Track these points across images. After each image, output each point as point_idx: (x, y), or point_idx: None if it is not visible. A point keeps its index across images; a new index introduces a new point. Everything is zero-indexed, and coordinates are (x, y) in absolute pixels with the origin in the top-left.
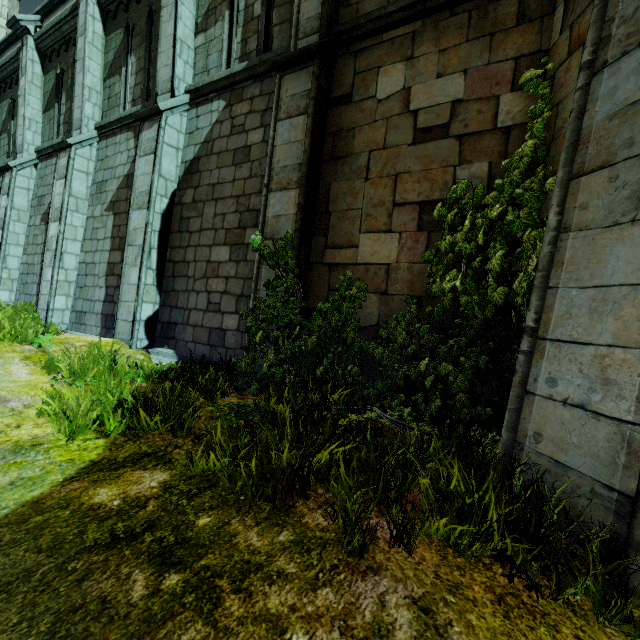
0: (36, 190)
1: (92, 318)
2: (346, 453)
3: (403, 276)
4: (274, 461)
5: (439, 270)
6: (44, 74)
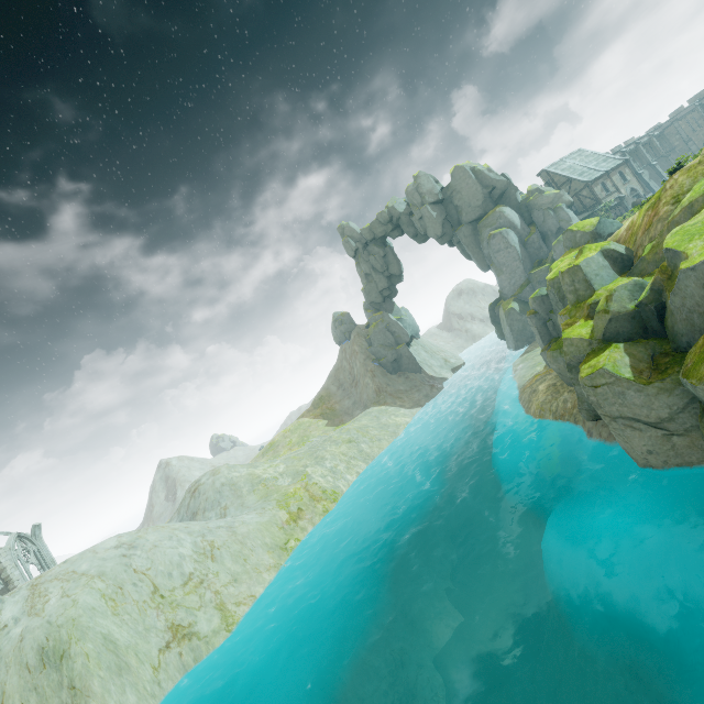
0: None
1: None
2: None
3: None
4: None
5: None
6: None
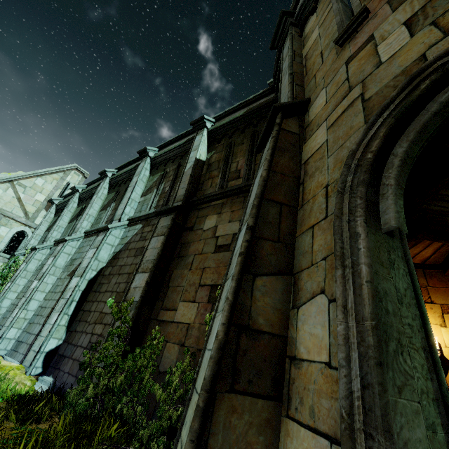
0: (44, 261)
1: (24, 347)
2: None
3: (195, 333)
4: None
5: None
6: (77, 207)
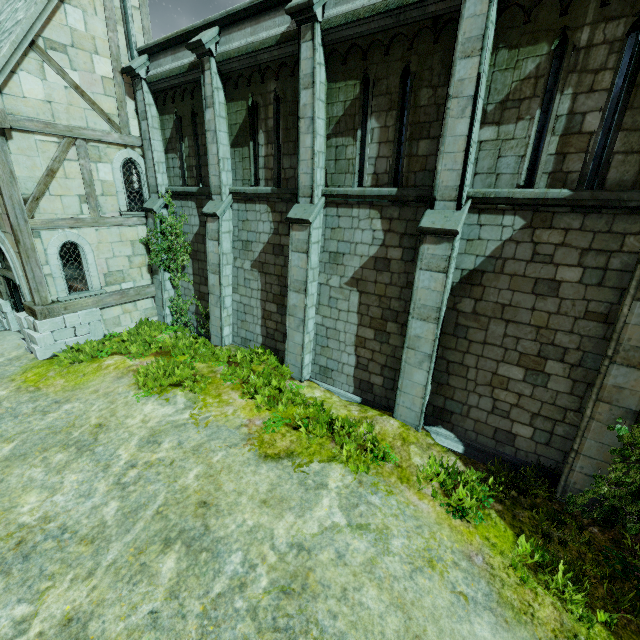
0: (237, 232)
1: (341, 377)
2: None
3: None
4: None
5: None
6: (227, 100)
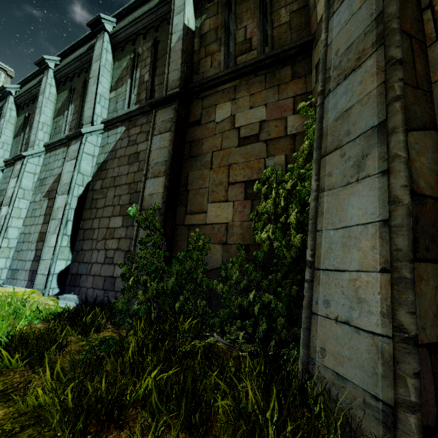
0: (0, 186)
1: (22, 274)
2: (170, 378)
3: (237, 231)
4: (90, 393)
5: (259, 225)
6: (17, 116)
